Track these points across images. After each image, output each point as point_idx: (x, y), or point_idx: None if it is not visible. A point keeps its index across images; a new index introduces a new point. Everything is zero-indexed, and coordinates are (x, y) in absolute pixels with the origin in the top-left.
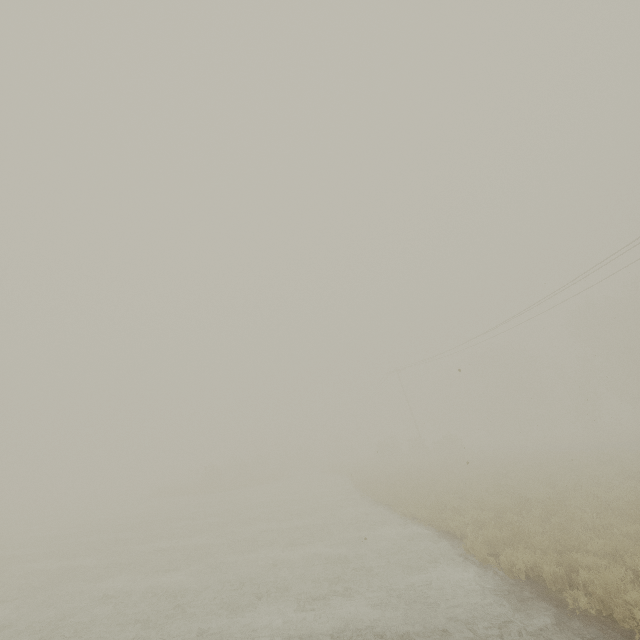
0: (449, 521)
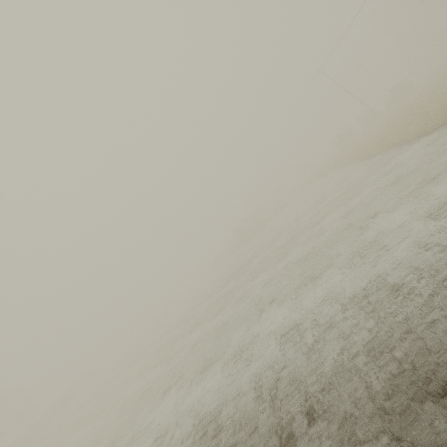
0: None
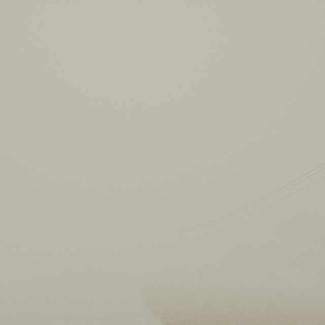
0: (171, 319)
